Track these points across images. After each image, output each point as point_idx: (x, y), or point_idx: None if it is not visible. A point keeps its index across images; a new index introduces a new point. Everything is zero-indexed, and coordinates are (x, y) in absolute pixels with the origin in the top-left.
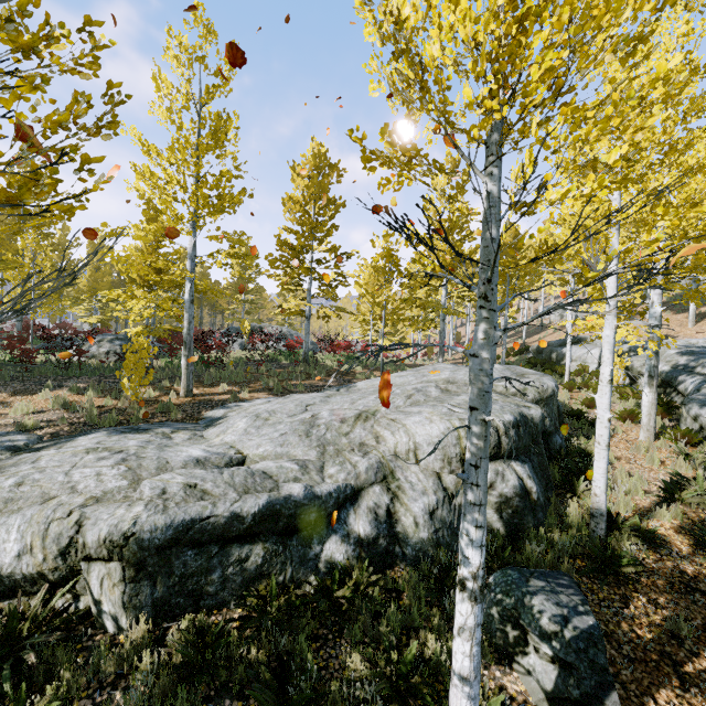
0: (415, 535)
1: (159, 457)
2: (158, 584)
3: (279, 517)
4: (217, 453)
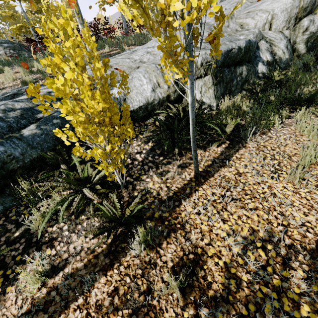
0: (284, 58)
1: None
2: (221, 86)
3: (248, 51)
4: None
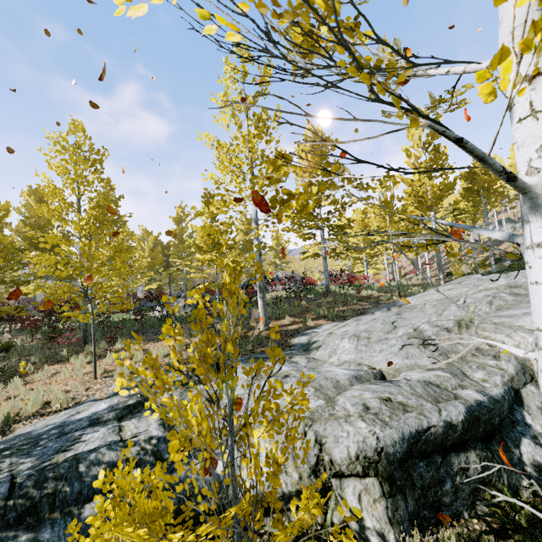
0: None
1: (325, 377)
2: (407, 497)
3: (479, 423)
4: (357, 370)
